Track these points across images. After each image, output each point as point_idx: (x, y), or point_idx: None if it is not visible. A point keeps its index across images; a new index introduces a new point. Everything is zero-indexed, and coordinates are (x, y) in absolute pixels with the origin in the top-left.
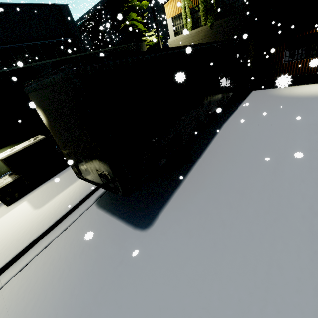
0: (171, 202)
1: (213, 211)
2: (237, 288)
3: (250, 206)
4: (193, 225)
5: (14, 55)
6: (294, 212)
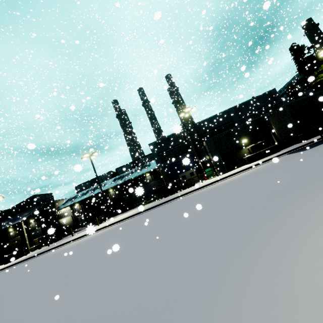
0: None
1: None
2: None
3: None
4: None
5: (246, 120)
6: None
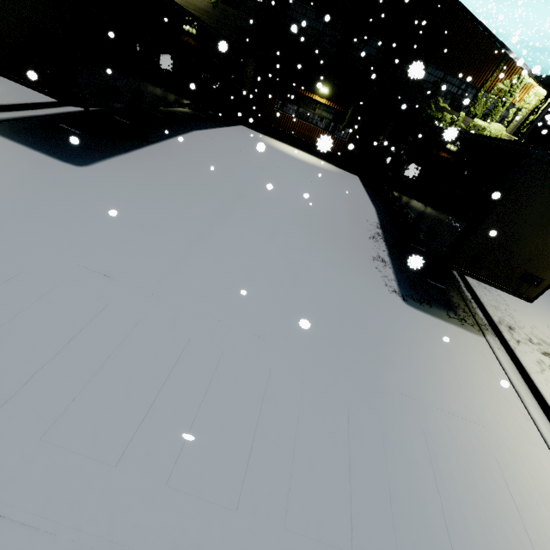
0: (115, 159)
1: (160, 175)
2: (166, 205)
3: (193, 181)
4: (137, 176)
5: None
6: (222, 191)
